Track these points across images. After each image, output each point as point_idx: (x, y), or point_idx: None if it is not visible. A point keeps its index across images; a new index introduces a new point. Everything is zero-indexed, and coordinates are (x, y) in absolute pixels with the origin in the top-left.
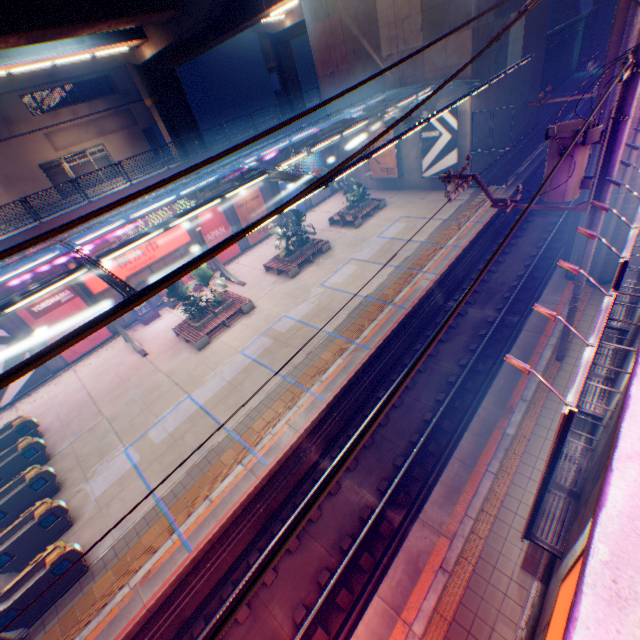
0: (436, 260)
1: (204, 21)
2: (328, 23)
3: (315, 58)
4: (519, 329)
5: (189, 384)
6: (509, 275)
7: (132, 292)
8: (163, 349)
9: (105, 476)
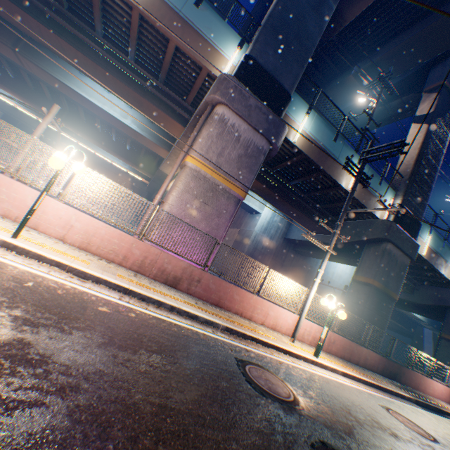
0: None
1: (153, 180)
2: None
3: None
4: None
5: None
6: None
7: None
8: None
9: None
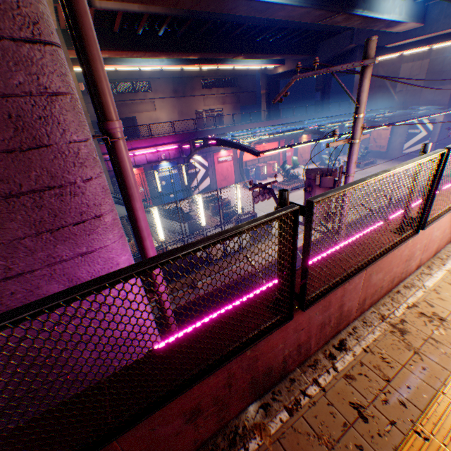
0: None
1: (323, 62)
2: None
3: (354, 87)
4: None
5: None
6: None
7: None
8: None
9: None
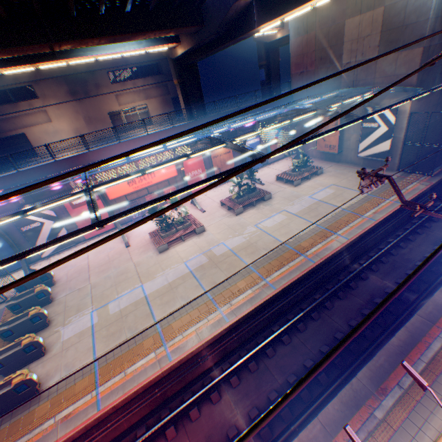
0: (351, 226)
1: (214, 33)
2: (305, 37)
3: (291, 61)
4: (414, 308)
5: (145, 276)
6: (416, 254)
7: (96, 220)
8: (139, 245)
9: (74, 326)
